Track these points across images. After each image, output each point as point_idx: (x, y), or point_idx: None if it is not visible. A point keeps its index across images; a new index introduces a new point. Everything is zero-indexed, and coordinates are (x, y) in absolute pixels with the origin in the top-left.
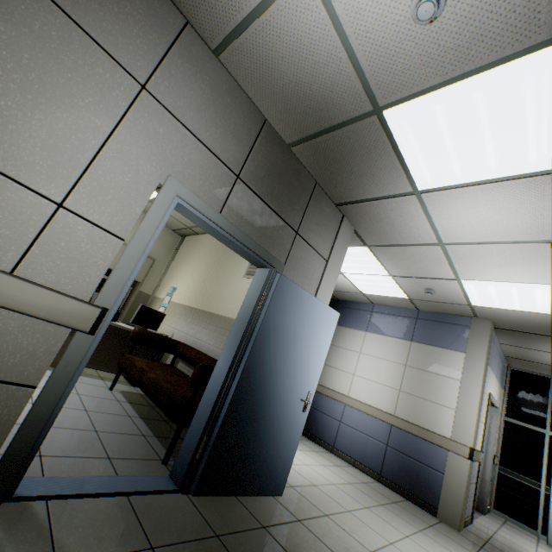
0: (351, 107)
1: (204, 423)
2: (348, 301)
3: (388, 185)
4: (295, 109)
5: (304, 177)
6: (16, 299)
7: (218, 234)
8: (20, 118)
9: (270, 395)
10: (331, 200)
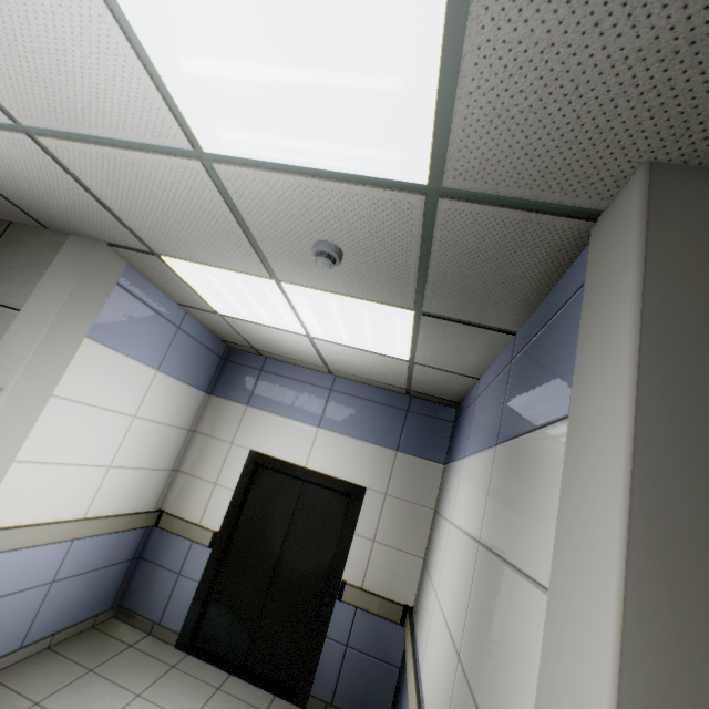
0: None
1: None
2: (464, 397)
3: None
4: None
5: None
6: None
7: None
8: None
9: None
10: (44, 228)
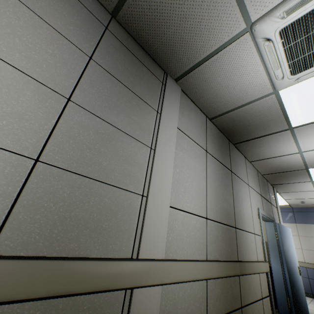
0: (296, 168)
1: (284, 292)
2: None
3: (300, 180)
4: (272, 169)
5: (265, 181)
6: (263, 268)
7: (263, 218)
8: (245, 214)
9: (293, 273)
10: (269, 183)
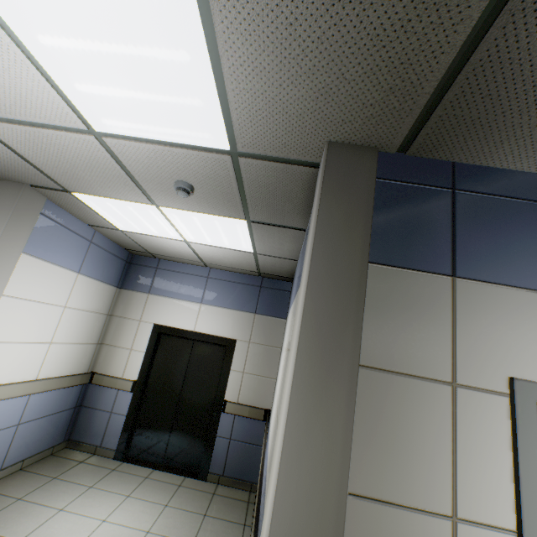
0: None
1: None
2: (294, 274)
3: None
4: None
5: None
6: None
7: None
8: None
9: None
10: None
